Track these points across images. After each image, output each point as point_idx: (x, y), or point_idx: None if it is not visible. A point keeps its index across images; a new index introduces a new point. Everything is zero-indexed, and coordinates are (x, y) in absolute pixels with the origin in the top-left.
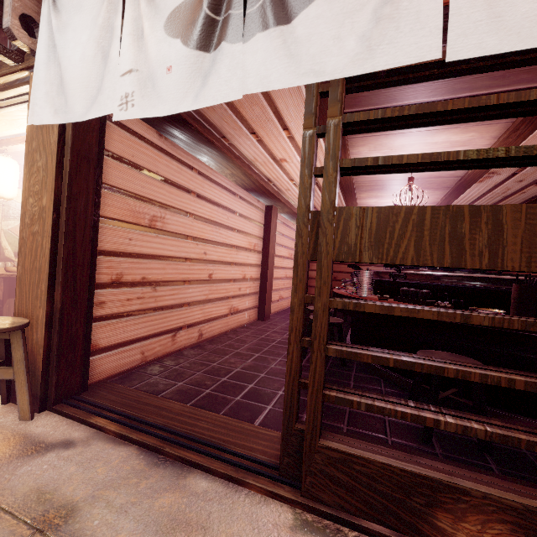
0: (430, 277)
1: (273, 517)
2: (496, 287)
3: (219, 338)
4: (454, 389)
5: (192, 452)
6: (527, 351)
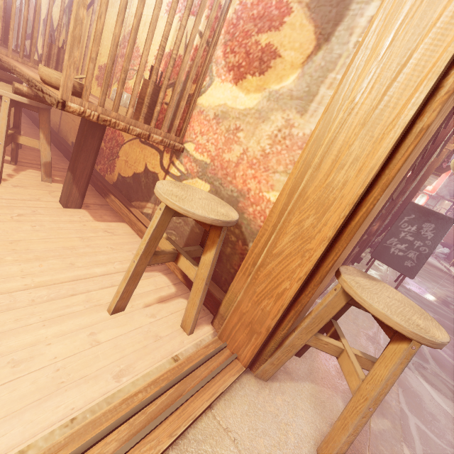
0: None
1: None
2: None
3: None
4: None
5: None
6: None
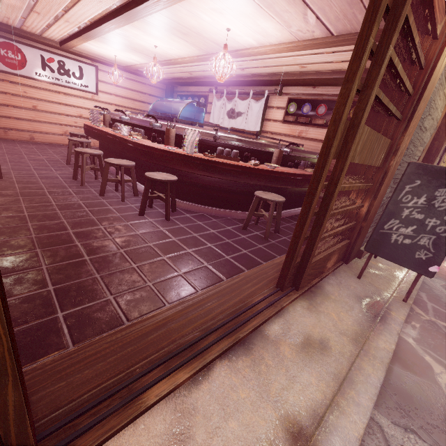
0: (237, 140)
1: (303, 307)
2: (267, 150)
3: (1, 223)
4: (262, 210)
5: (251, 321)
6: (287, 185)
